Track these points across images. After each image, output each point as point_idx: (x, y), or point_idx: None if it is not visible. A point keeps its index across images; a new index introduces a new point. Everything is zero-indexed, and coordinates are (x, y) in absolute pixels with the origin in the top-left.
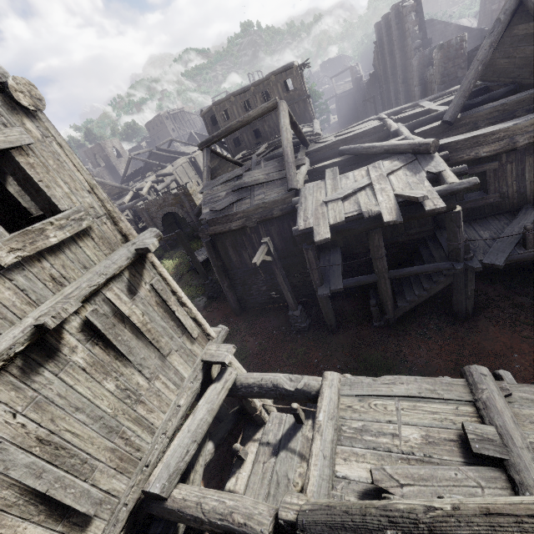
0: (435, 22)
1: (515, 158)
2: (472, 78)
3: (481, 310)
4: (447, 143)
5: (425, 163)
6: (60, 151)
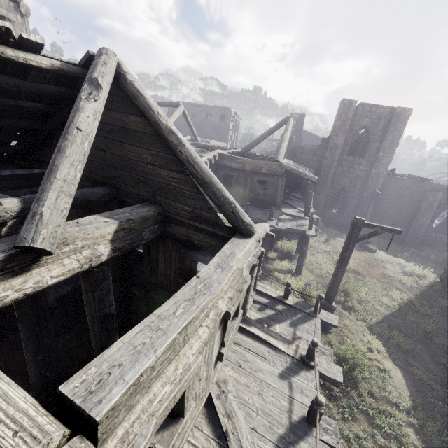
0: (320, 139)
1: (245, 175)
2: (256, 140)
3: None
4: (222, 153)
5: (204, 153)
6: (25, 31)
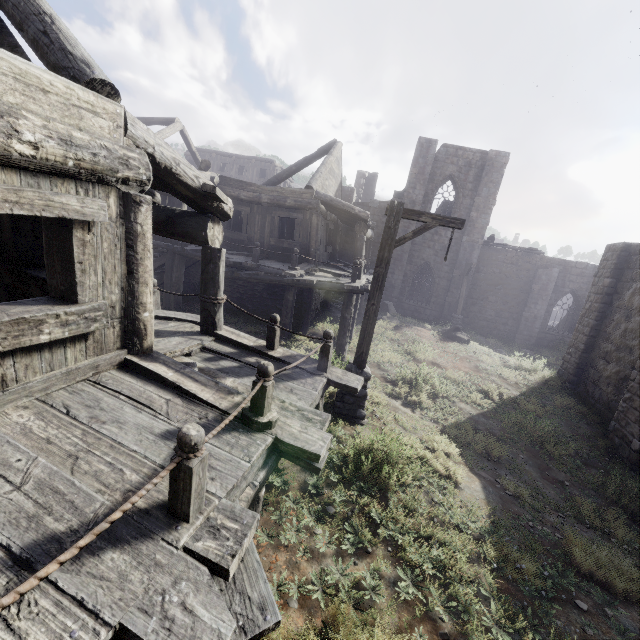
0: None
1: (261, 211)
2: (287, 171)
3: (187, 311)
4: (226, 177)
5: None
6: None
